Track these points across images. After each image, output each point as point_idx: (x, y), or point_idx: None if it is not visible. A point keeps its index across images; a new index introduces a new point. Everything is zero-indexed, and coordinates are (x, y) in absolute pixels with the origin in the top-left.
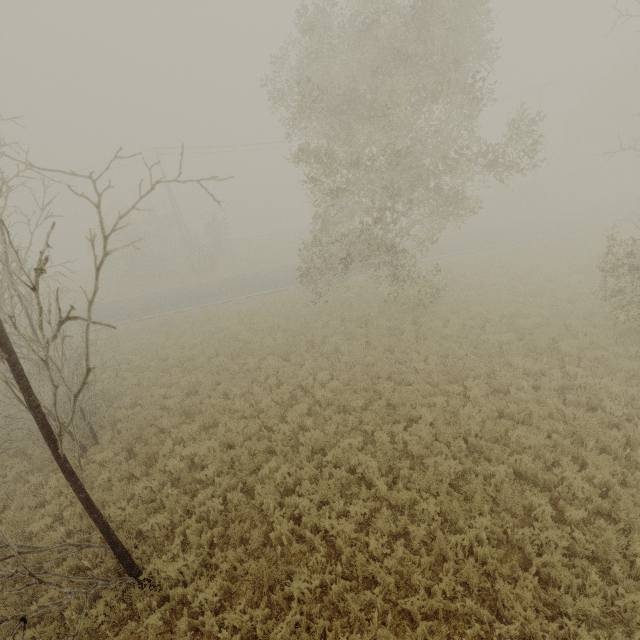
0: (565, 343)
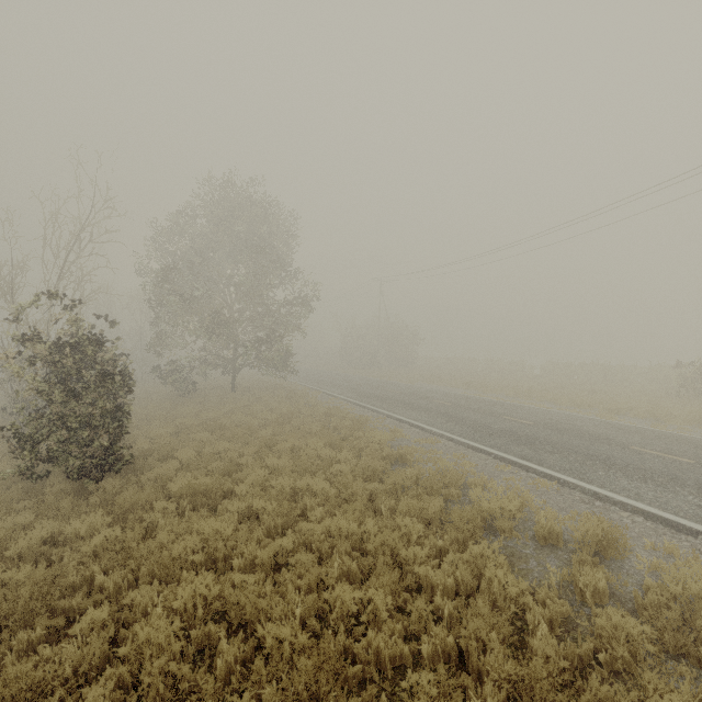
0: None
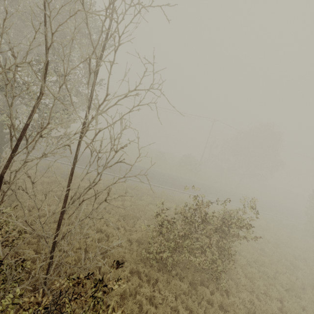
0: None
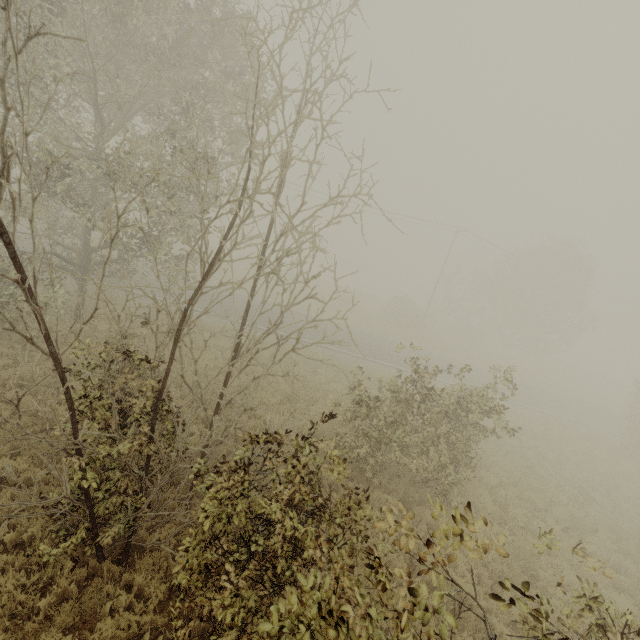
0: (1, 461)
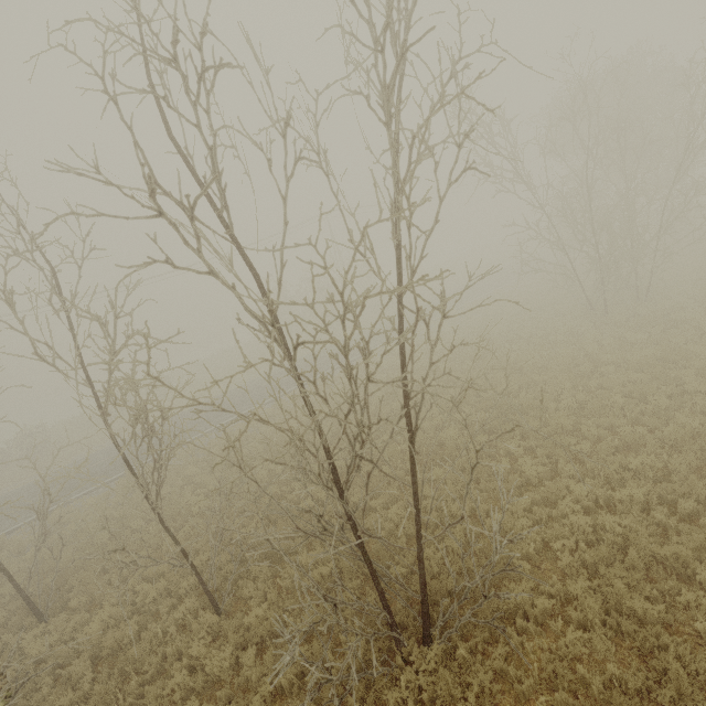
0: None
